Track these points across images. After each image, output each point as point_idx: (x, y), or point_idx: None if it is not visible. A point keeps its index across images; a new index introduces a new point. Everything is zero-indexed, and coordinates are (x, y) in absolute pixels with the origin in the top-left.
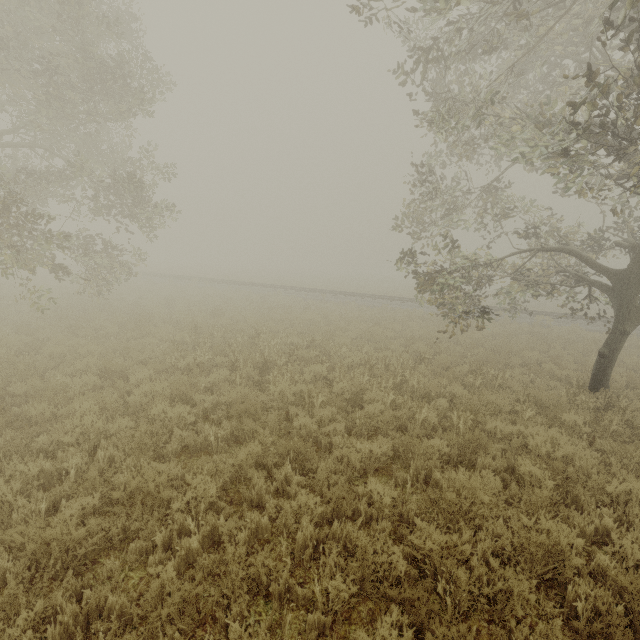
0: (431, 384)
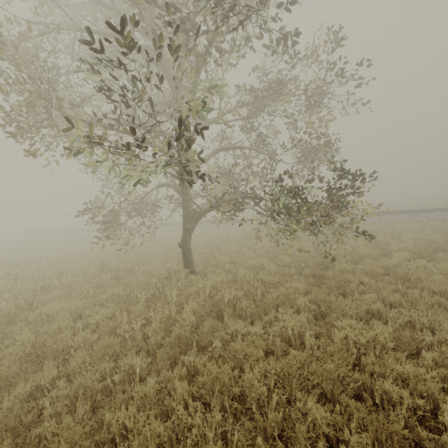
0: (65, 282)
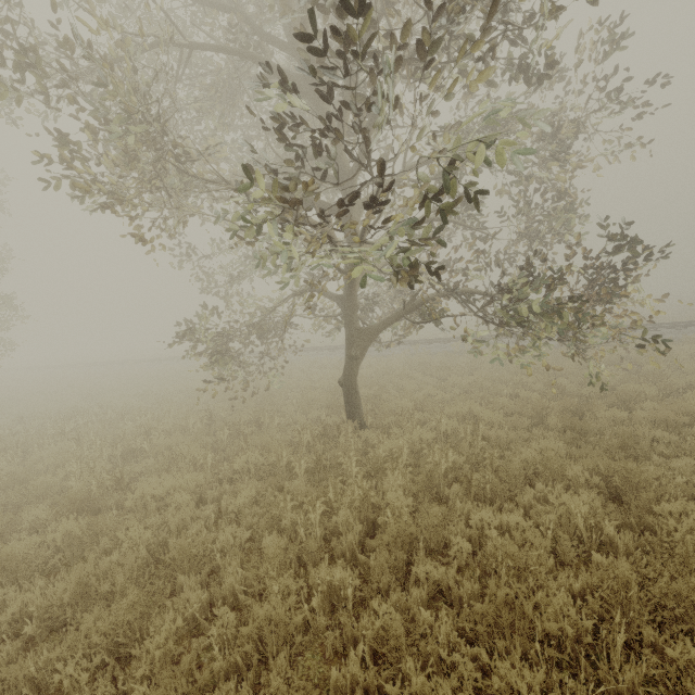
0: (160, 444)
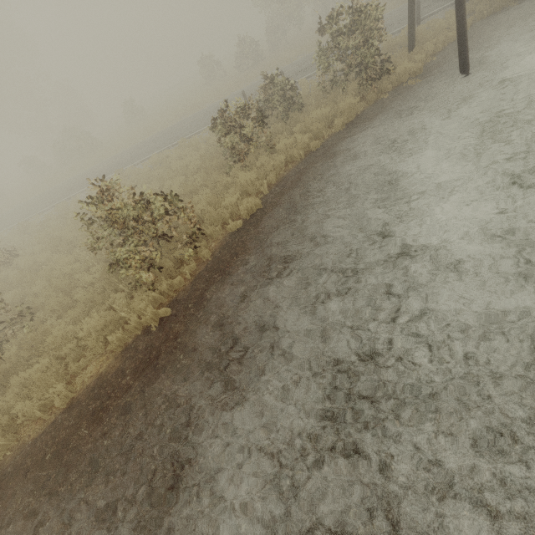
0: None
